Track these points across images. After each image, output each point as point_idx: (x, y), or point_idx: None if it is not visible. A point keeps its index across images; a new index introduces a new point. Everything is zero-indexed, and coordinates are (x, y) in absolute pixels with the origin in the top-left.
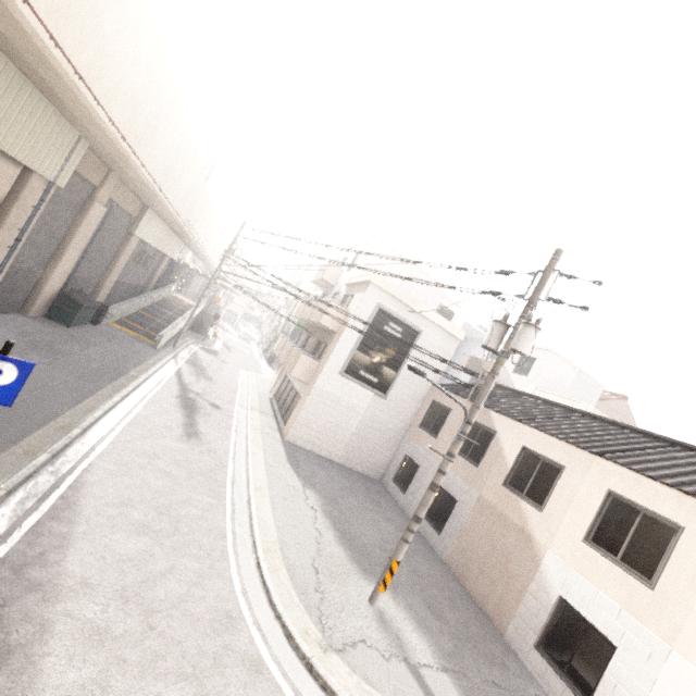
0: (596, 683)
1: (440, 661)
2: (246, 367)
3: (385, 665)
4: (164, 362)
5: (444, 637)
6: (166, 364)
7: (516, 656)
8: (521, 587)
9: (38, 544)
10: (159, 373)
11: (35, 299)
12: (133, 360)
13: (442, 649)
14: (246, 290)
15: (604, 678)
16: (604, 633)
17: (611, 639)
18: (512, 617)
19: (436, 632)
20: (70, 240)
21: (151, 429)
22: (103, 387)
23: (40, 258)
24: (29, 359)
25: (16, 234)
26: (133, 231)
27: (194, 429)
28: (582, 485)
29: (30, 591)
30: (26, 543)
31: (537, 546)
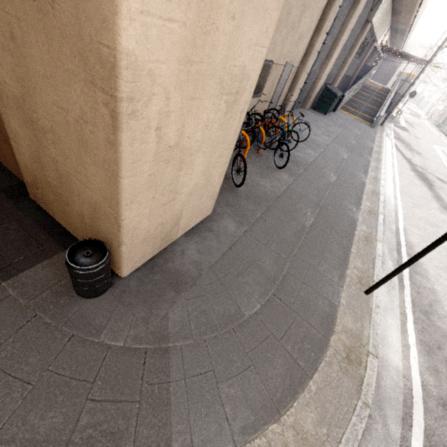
0: None
1: None
2: (433, 141)
3: None
4: (385, 139)
5: None
6: (385, 141)
7: None
8: None
9: (421, 294)
10: (386, 148)
11: (311, 95)
12: (367, 138)
13: None
14: (433, 63)
15: None
16: None
17: None
18: None
19: None
20: (340, 38)
21: (415, 198)
22: (369, 160)
23: (321, 60)
24: (324, 139)
25: (323, 38)
26: (371, 17)
27: (442, 201)
28: None
29: (446, 339)
30: (414, 291)
31: None
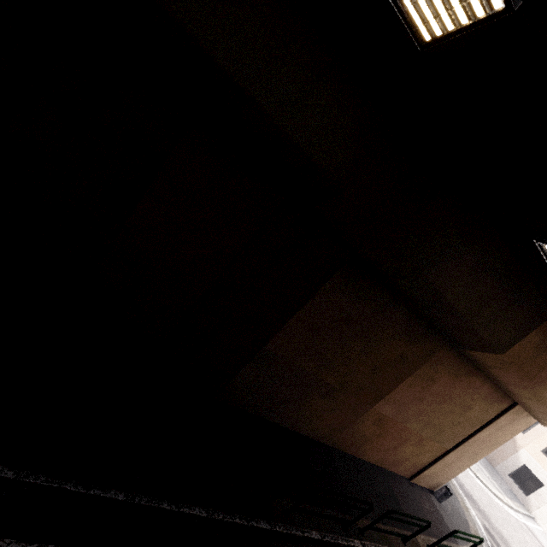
0: (531, 492)
1: (490, 476)
2: None
3: (484, 476)
4: None
5: (485, 468)
6: None
7: (498, 475)
8: (506, 456)
9: None
10: None
11: None
12: None
13: (487, 472)
14: None
15: (536, 491)
16: (540, 480)
17: (543, 483)
18: (499, 463)
19: (483, 465)
20: None
21: None
22: None
23: None
24: None
25: None
26: None
27: None
28: (546, 433)
29: None
30: None
31: (518, 445)
